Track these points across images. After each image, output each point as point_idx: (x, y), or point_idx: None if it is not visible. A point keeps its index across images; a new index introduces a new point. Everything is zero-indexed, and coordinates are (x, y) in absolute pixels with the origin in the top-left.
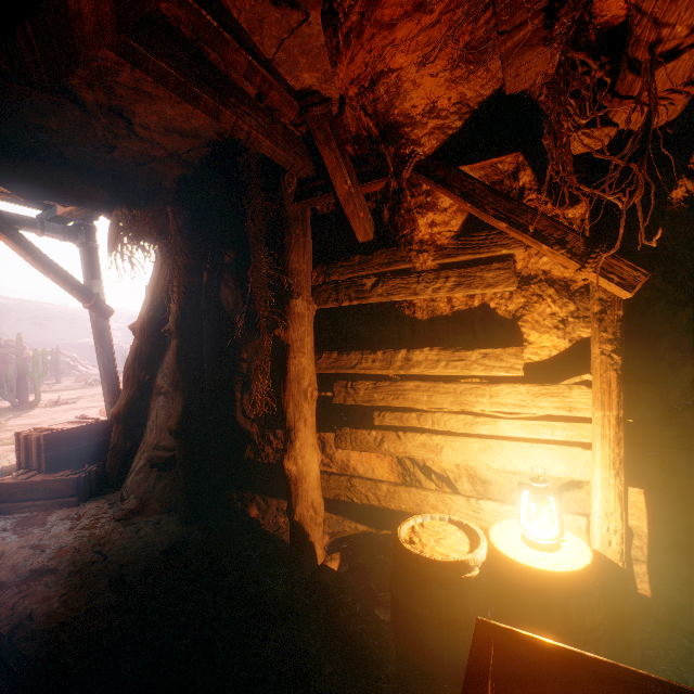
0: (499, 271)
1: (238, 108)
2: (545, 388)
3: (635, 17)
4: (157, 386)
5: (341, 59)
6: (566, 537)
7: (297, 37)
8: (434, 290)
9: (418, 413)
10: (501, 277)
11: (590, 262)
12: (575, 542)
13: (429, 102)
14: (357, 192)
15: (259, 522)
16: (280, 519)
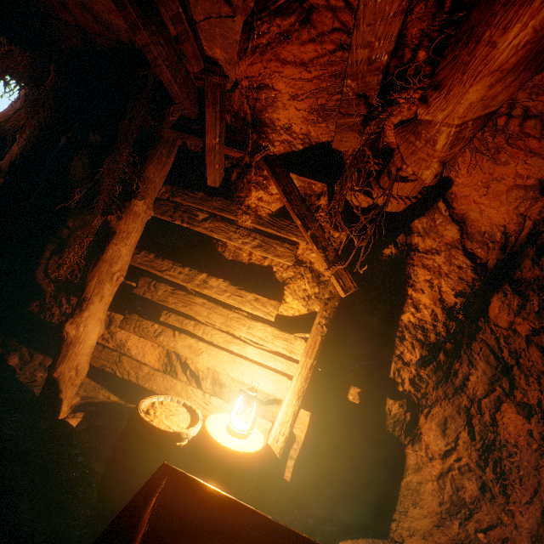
0: (287, 249)
1: (155, 36)
2: (283, 334)
3: (396, 151)
4: None
5: (245, 58)
6: (254, 431)
7: (222, 22)
8: (243, 242)
9: (196, 322)
10: (287, 253)
11: (333, 268)
12: (258, 436)
13: (289, 123)
14: (220, 149)
15: (15, 370)
16: (39, 374)
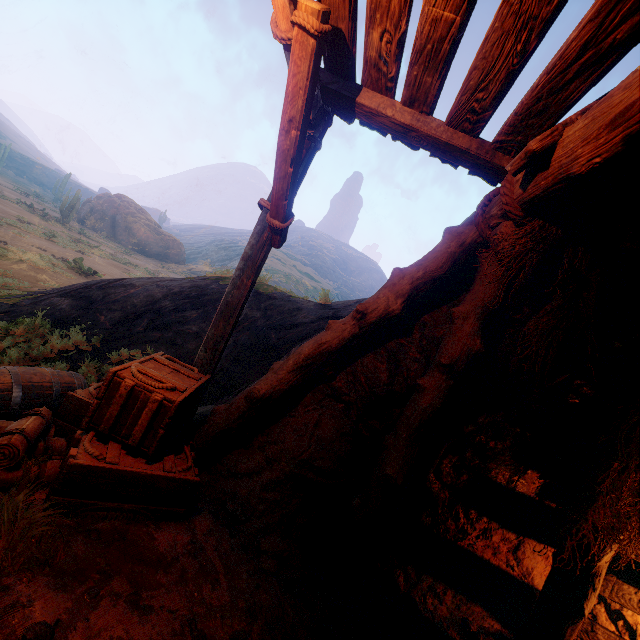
0: None
1: None
2: None
3: None
4: (334, 386)
5: None
6: None
7: None
8: None
9: None
10: None
11: None
12: None
13: None
14: None
15: (417, 603)
16: (430, 601)
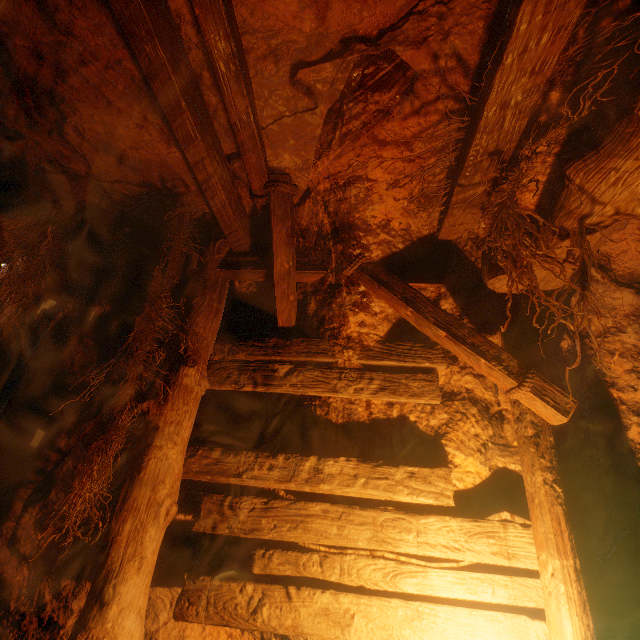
0: (424, 382)
1: (211, 149)
2: (479, 525)
3: (575, 195)
4: None
5: (329, 152)
6: None
7: (297, 120)
8: (356, 389)
9: (321, 554)
10: (426, 388)
11: (528, 381)
12: None
13: (386, 219)
14: (294, 275)
15: None
16: None
